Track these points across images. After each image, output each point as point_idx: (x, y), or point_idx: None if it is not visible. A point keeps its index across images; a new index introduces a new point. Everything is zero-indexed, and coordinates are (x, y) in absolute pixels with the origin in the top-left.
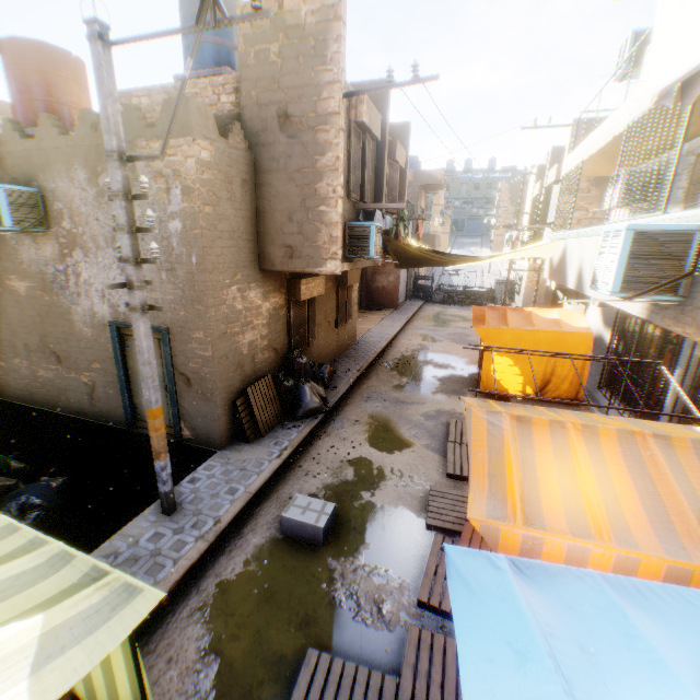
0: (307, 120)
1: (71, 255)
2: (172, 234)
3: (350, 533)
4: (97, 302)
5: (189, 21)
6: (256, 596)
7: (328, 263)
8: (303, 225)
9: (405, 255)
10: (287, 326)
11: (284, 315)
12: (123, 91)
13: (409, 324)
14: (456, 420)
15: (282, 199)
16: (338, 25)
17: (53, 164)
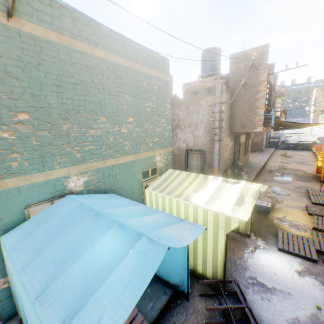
0: (253, 84)
1: (175, 130)
2: (211, 122)
3: (277, 212)
4: (181, 143)
5: (205, 59)
6: (253, 220)
7: (258, 128)
8: (248, 116)
9: (278, 125)
10: (233, 152)
11: (233, 148)
12: (186, 83)
13: (270, 157)
14: (310, 189)
15: (241, 109)
16: (267, 55)
17: (174, 106)
